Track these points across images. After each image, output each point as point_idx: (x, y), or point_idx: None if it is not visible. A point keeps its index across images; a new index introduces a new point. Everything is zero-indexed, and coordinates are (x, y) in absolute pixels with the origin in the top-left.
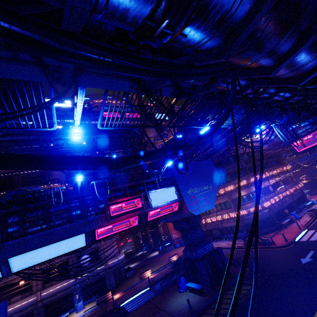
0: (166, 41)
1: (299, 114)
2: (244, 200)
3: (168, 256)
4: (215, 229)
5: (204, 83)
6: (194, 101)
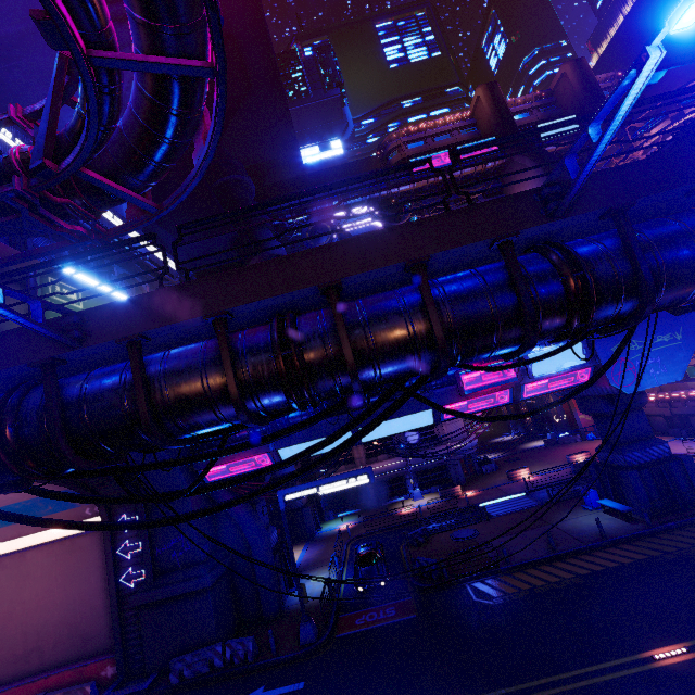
0: None
1: None
2: None
3: (566, 452)
4: None
5: None
6: None
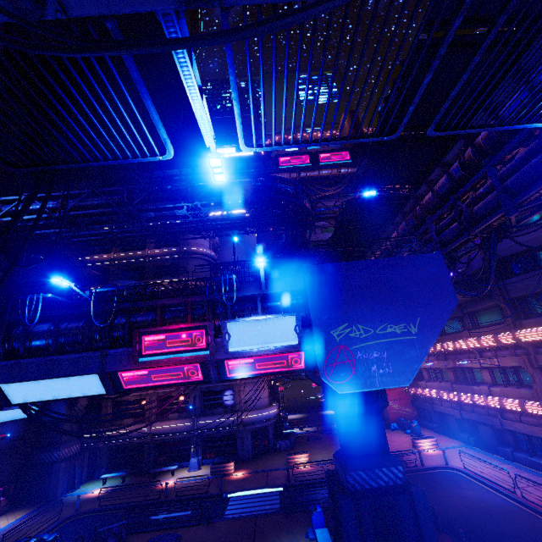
0: None
1: None
2: None
3: None
4: (484, 424)
5: None
6: None
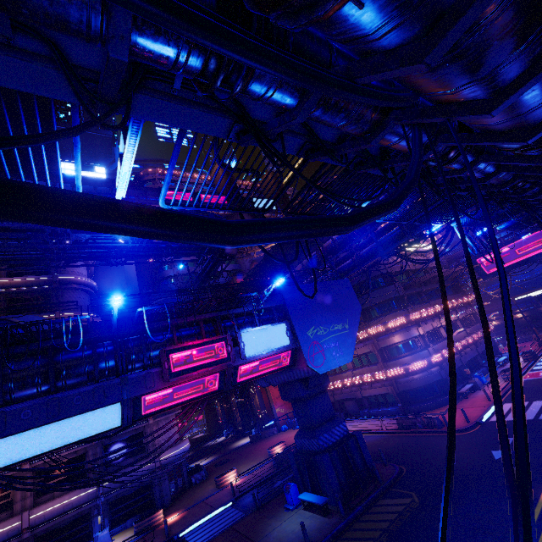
0: (324, 12)
1: (502, 205)
2: (400, 351)
3: (267, 445)
4: (349, 399)
5: (363, 130)
6: (341, 163)
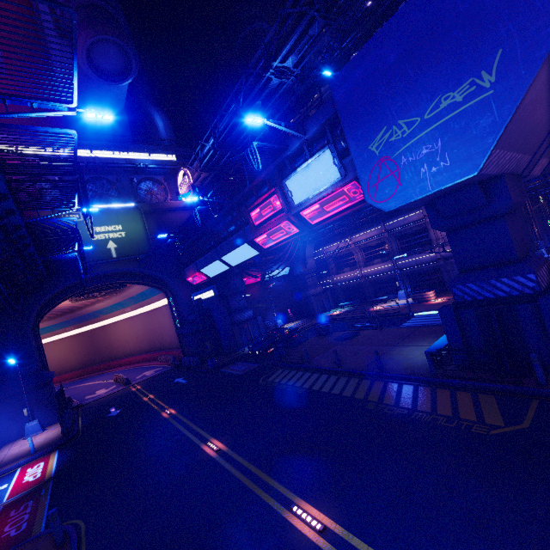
0: None
1: None
2: None
3: None
4: None
5: None
6: None
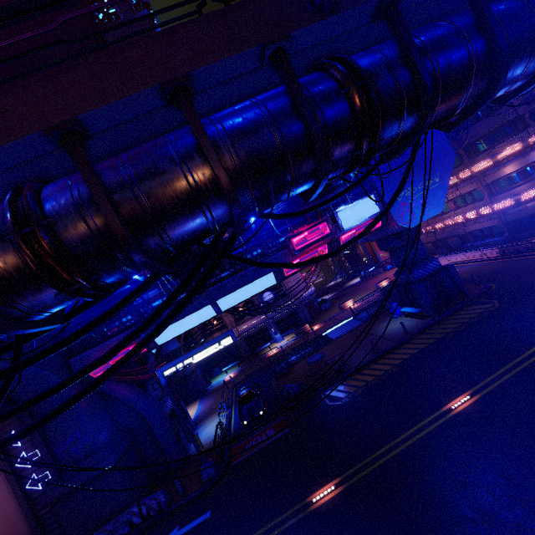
0: None
1: None
2: (512, 182)
3: (375, 282)
4: (452, 237)
5: None
6: None
